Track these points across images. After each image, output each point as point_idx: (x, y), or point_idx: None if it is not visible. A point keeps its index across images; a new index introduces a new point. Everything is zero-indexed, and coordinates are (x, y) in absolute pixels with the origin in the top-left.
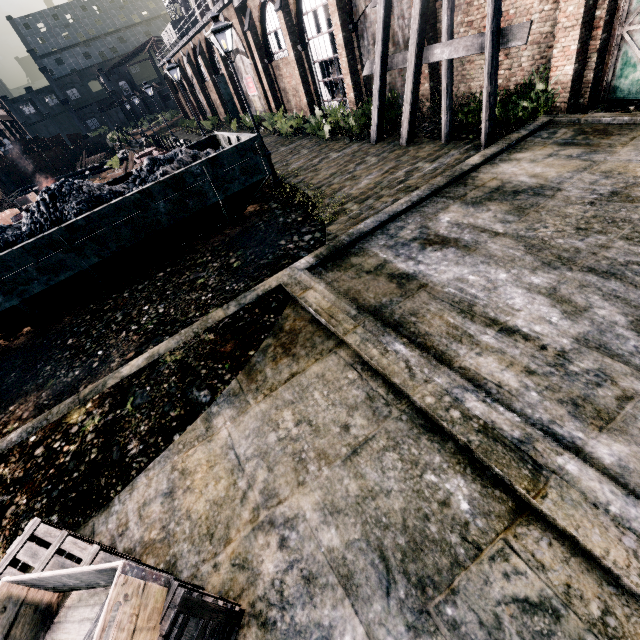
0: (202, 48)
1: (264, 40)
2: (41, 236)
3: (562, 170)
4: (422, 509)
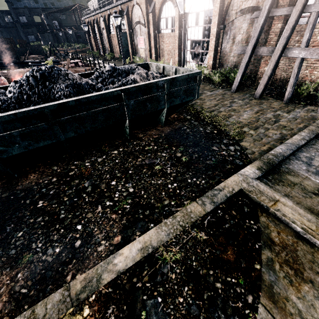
0: None
1: (158, 20)
2: (34, 108)
3: None
4: None
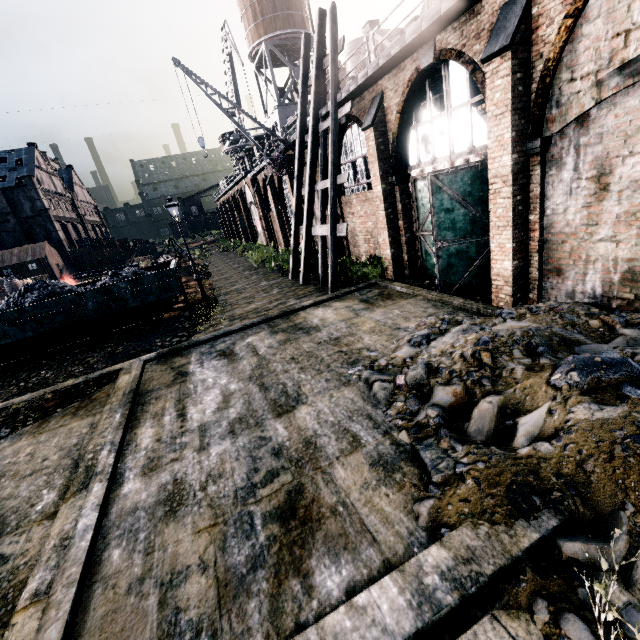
0: (235, 196)
1: (266, 199)
2: None
3: (338, 318)
4: (20, 507)
